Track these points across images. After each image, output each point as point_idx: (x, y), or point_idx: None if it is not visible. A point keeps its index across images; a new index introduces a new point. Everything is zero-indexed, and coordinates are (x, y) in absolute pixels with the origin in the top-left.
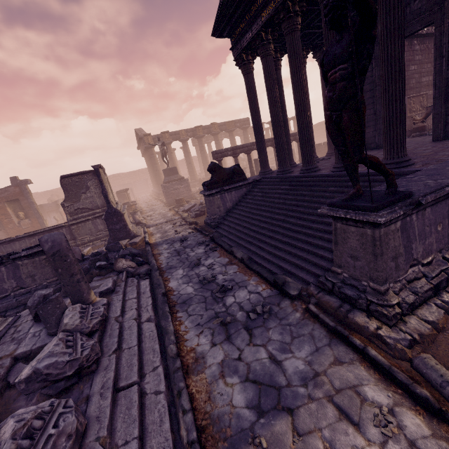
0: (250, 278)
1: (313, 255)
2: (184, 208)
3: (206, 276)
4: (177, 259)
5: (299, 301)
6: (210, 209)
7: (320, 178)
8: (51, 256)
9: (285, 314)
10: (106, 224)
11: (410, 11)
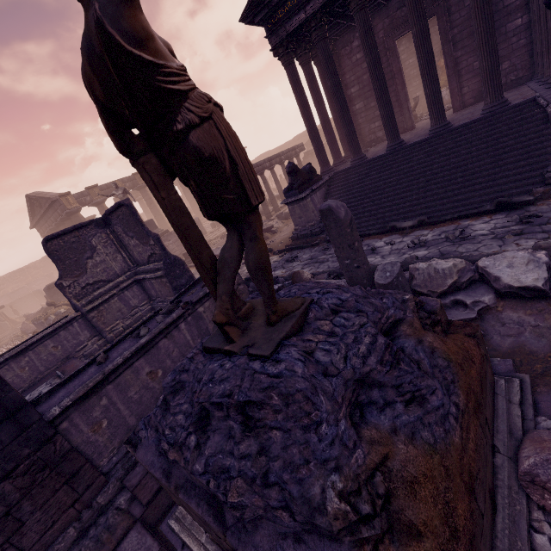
0: (457, 223)
1: (504, 178)
2: (216, 253)
3: (414, 241)
4: (334, 262)
5: (540, 201)
6: (306, 215)
7: (429, 140)
8: (349, 224)
9: (548, 209)
10: (139, 296)
11: None
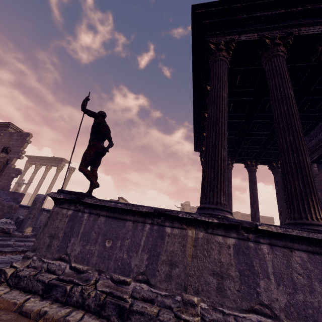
0: None
1: None
2: None
3: None
4: None
5: None
6: None
7: None
8: (33, 201)
9: None
10: None
11: (318, 139)
